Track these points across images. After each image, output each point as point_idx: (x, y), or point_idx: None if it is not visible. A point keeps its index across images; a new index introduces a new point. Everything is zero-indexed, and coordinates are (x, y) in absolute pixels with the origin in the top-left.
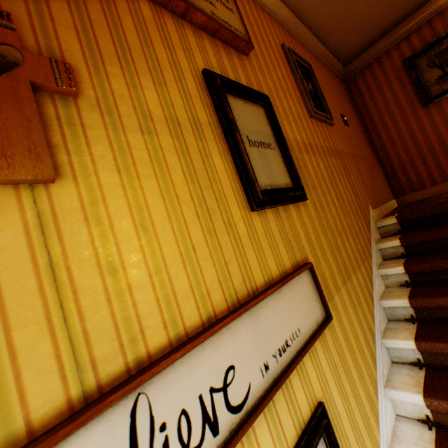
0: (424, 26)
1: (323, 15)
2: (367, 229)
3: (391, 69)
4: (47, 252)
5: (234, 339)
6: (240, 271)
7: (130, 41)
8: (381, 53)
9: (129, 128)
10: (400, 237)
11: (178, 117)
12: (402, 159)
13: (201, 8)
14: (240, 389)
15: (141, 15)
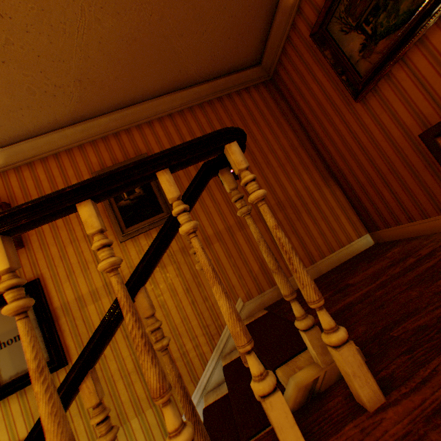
0: None
1: (149, 84)
2: (211, 341)
3: (305, 49)
4: None
5: None
6: None
7: None
8: (287, 30)
9: None
10: (223, 365)
11: None
12: (359, 179)
13: None
14: None
15: None
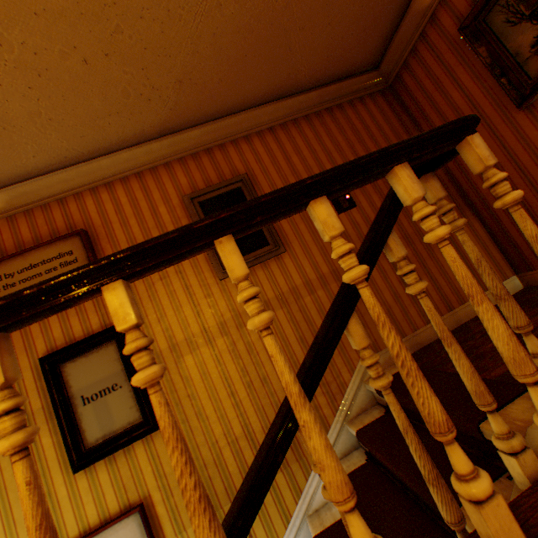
0: None
1: (252, 89)
2: (332, 401)
3: (447, 47)
4: None
5: None
6: None
7: None
8: (422, 25)
9: None
10: (357, 430)
11: None
12: None
13: None
14: None
15: None
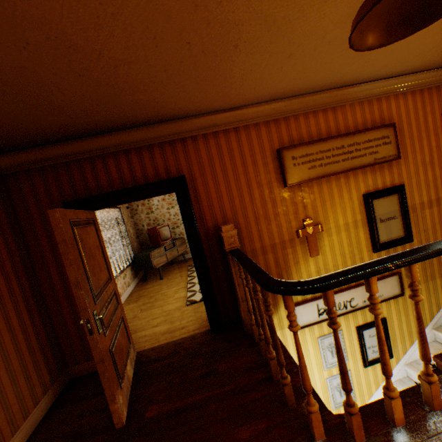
0: None
1: None
2: None
3: None
4: (317, 269)
5: (355, 292)
6: None
7: (335, 200)
8: None
9: (333, 234)
10: None
11: (348, 223)
12: None
13: (367, 163)
14: (354, 303)
15: (339, 184)
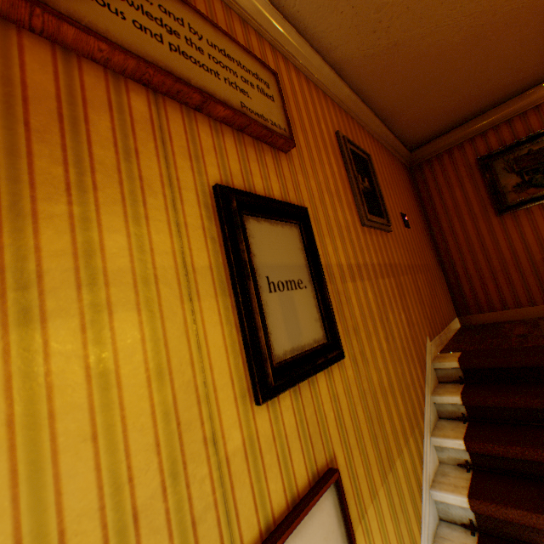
0: (503, 125)
1: (389, 99)
2: (422, 373)
3: (463, 165)
4: None
5: None
6: (218, 529)
7: (98, 155)
8: (453, 145)
9: (57, 309)
10: (461, 393)
11: (158, 267)
12: (469, 271)
13: (226, 99)
14: None
15: (128, 111)
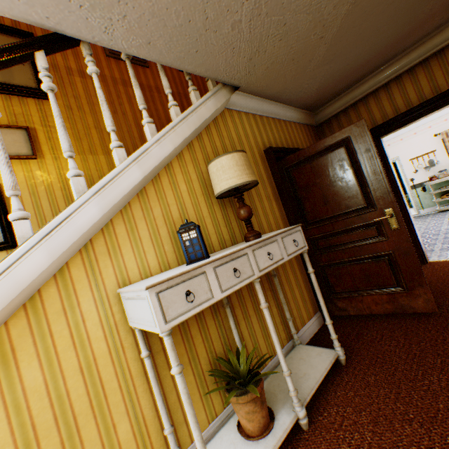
0: None
1: None
2: None
3: None
4: None
5: None
6: None
7: None
8: None
9: None
10: None
11: None
12: None
13: None
14: None
15: None
